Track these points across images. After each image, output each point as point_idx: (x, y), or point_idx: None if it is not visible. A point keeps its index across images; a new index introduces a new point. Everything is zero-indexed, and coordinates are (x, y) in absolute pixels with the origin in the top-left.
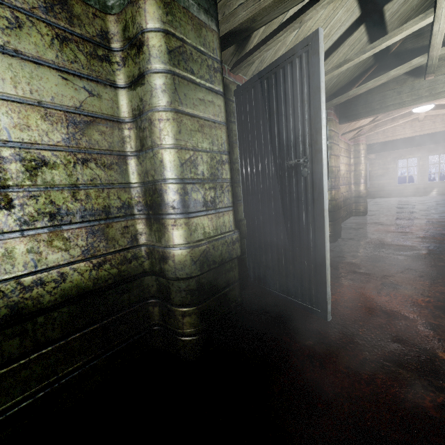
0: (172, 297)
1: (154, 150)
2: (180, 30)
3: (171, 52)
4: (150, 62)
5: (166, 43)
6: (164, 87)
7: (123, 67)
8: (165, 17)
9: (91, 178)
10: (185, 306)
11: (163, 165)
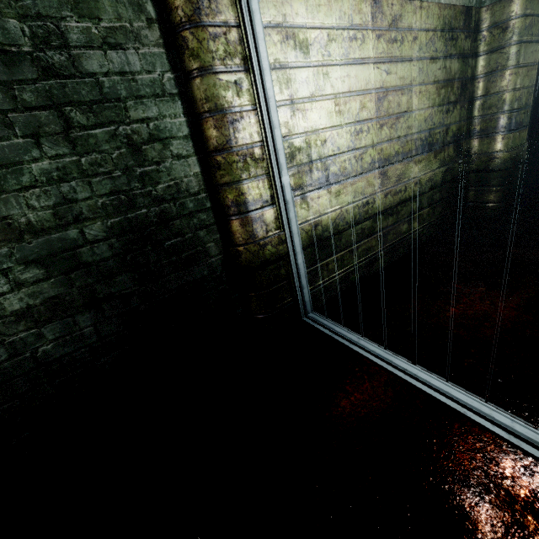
0: (489, 183)
1: (500, 94)
2: (533, 8)
3: (526, 28)
4: (512, 39)
5: (525, 23)
6: (518, 53)
7: (483, 42)
8: (528, 5)
9: (461, 117)
10: (498, 186)
11: (505, 103)
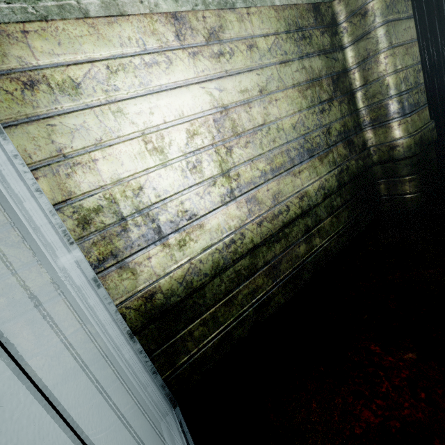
0: (398, 173)
1: (381, 80)
2: None
3: (388, 6)
4: (375, 21)
5: (385, 2)
6: (386, 33)
7: (345, 33)
8: None
9: (344, 112)
10: (410, 175)
11: (389, 87)
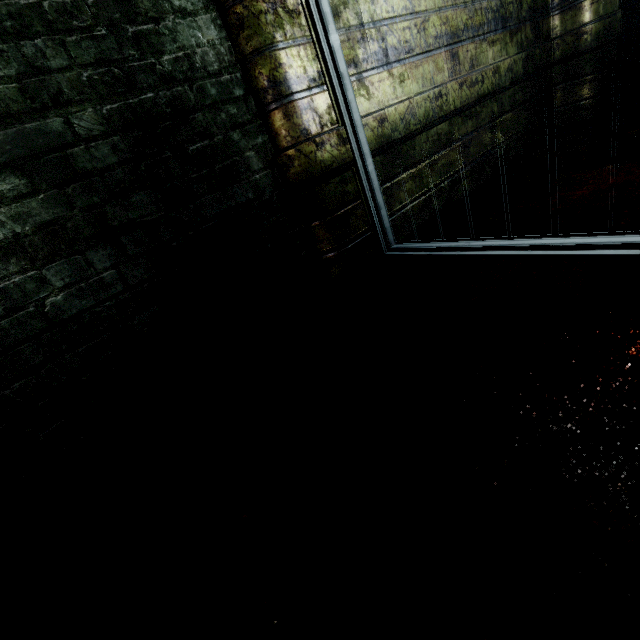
0: (580, 72)
1: None
2: None
3: None
4: None
5: None
6: None
7: None
8: None
9: None
10: (592, 74)
11: None
